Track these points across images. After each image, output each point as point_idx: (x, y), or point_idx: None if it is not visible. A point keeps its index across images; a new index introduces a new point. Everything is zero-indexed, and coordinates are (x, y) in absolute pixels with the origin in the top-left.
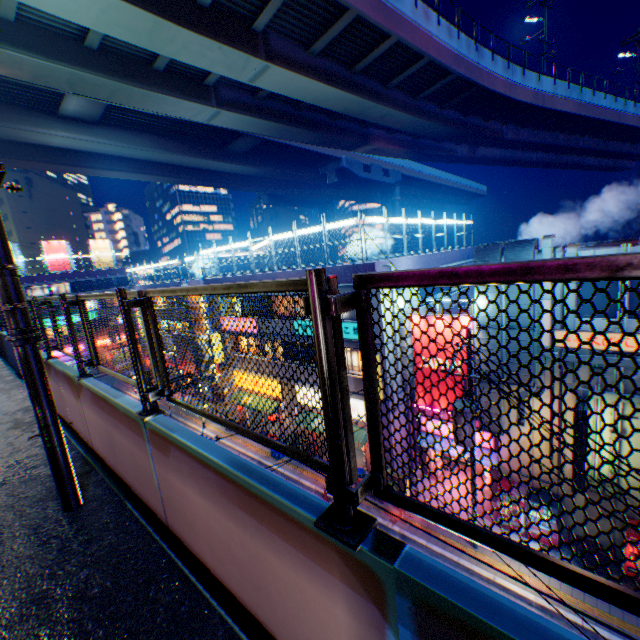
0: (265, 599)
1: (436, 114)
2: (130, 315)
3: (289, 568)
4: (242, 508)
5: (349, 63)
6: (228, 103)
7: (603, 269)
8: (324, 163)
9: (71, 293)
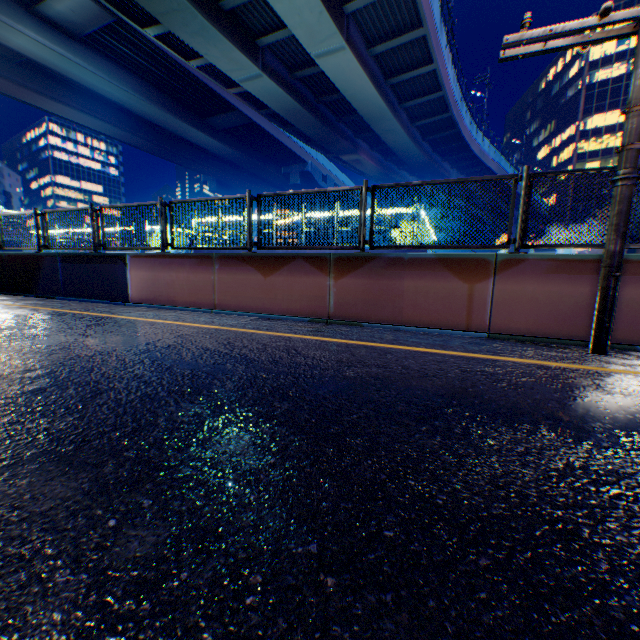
0: None
1: (419, 143)
2: None
3: None
4: None
5: (388, 74)
6: (270, 70)
7: None
8: (290, 163)
9: None
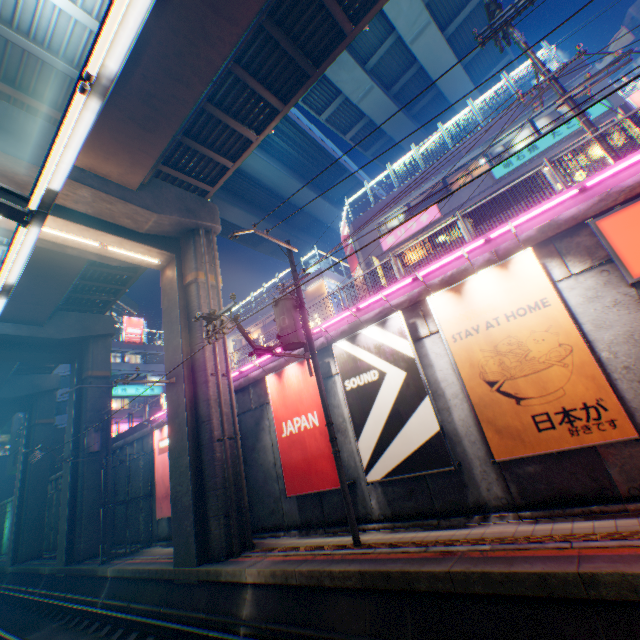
0: None
1: None
2: None
3: None
4: None
5: (460, 57)
6: (377, 85)
7: None
8: None
9: (141, 363)
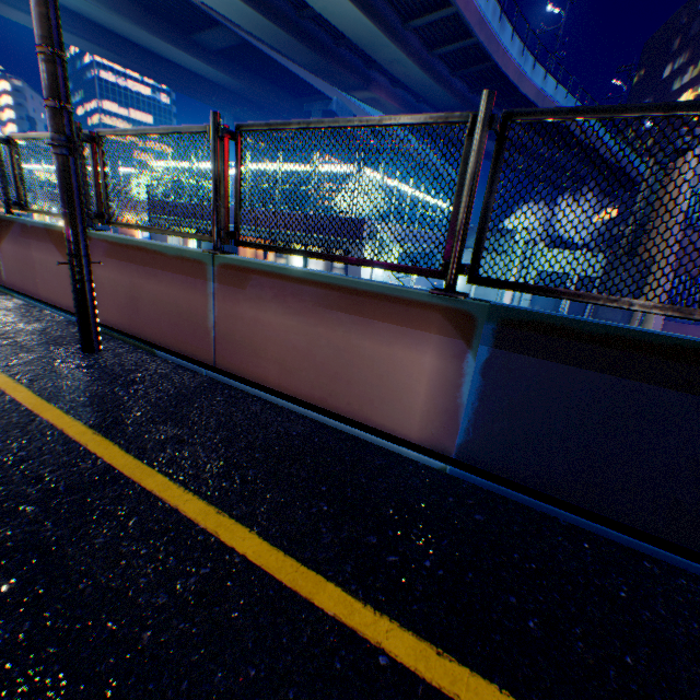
0: (342, 386)
1: (446, 79)
2: (220, 145)
3: (382, 345)
4: (341, 310)
5: None
6: None
7: (663, 110)
8: (311, 99)
9: None
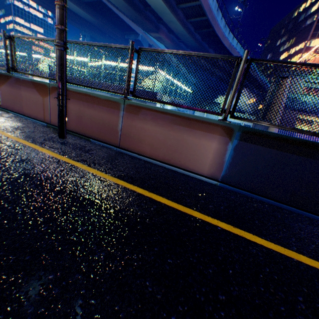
0: (177, 154)
1: (192, 33)
2: (132, 55)
3: (196, 139)
4: (181, 125)
5: None
6: None
7: (301, 65)
8: (129, 33)
9: None
